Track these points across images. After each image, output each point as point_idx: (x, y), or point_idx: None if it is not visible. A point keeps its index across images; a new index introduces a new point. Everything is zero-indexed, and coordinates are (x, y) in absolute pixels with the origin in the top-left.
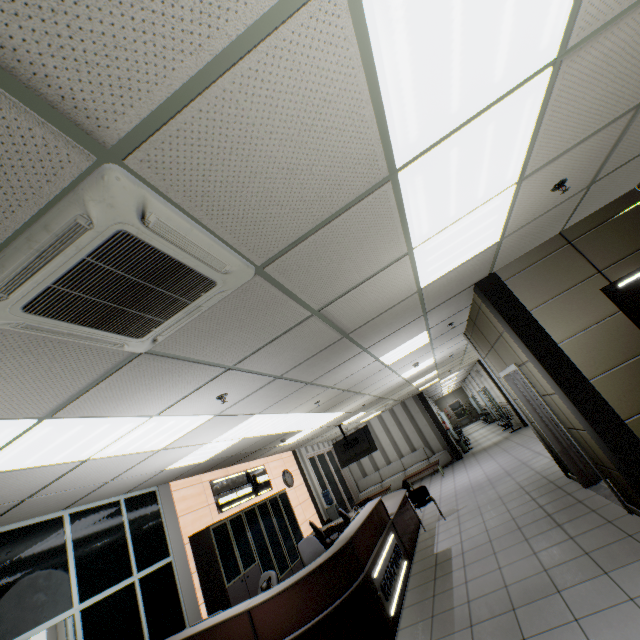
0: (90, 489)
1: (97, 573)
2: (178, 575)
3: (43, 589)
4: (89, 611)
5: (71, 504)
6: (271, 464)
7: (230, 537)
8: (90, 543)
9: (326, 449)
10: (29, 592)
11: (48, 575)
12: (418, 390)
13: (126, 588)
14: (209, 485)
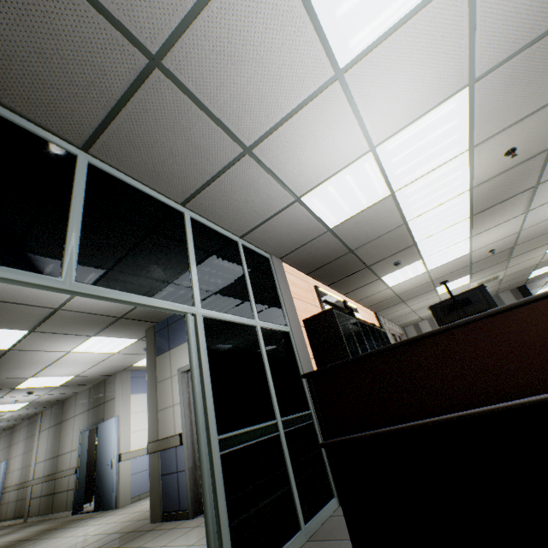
0: (224, 154)
1: (218, 292)
2: (297, 350)
3: (161, 266)
4: (211, 324)
5: (194, 196)
6: (360, 311)
7: (351, 334)
8: (210, 258)
9: (397, 332)
10: (145, 258)
11: (167, 256)
12: (527, 276)
13: (247, 328)
14: (313, 290)
